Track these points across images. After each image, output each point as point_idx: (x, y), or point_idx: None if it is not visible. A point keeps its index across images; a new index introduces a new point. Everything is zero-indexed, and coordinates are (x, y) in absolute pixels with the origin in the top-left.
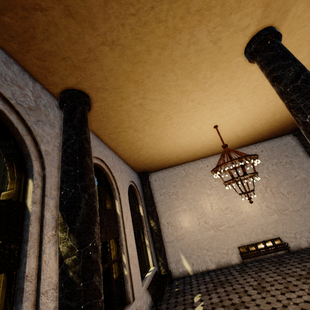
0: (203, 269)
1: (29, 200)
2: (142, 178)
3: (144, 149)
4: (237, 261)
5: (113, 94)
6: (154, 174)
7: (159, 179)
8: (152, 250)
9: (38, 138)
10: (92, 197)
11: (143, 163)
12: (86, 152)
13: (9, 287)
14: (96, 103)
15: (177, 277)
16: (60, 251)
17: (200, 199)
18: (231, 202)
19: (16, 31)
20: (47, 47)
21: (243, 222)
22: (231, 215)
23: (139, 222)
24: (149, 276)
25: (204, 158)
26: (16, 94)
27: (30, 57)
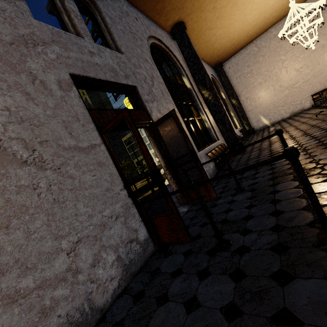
0: (278, 120)
1: (187, 84)
2: (217, 70)
3: (217, 42)
4: (309, 106)
5: (196, 12)
6: (227, 62)
7: (233, 66)
8: (237, 119)
9: (178, 59)
10: (208, 76)
11: (217, 55)
12: (198, 57)
13: (196, 109)
14: (187, 24)
15: (258, 130)
16: (205, 97)
17: (275, 68)
18: (308, 58)
19: (159, 9)
20: (169, 8)
21: (320, 73)
22: (306, 71)
23: (224, 102)
24: (238, 129)
25: (277, 22)
26: (166, 42)
27: (161, 18)
